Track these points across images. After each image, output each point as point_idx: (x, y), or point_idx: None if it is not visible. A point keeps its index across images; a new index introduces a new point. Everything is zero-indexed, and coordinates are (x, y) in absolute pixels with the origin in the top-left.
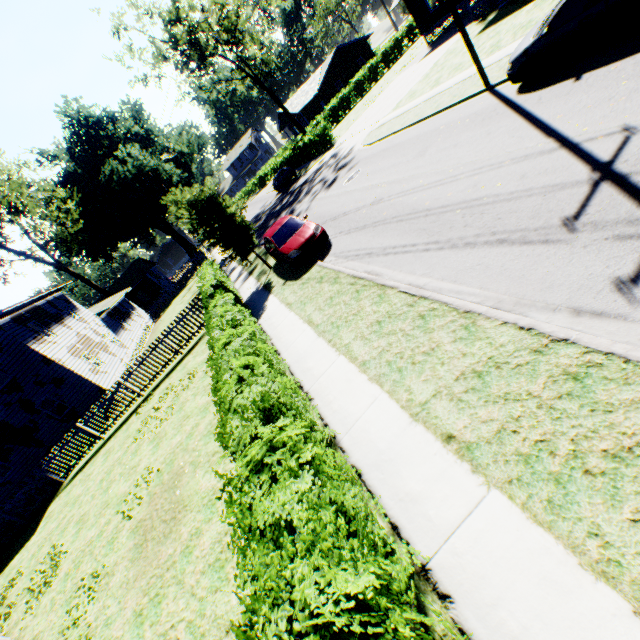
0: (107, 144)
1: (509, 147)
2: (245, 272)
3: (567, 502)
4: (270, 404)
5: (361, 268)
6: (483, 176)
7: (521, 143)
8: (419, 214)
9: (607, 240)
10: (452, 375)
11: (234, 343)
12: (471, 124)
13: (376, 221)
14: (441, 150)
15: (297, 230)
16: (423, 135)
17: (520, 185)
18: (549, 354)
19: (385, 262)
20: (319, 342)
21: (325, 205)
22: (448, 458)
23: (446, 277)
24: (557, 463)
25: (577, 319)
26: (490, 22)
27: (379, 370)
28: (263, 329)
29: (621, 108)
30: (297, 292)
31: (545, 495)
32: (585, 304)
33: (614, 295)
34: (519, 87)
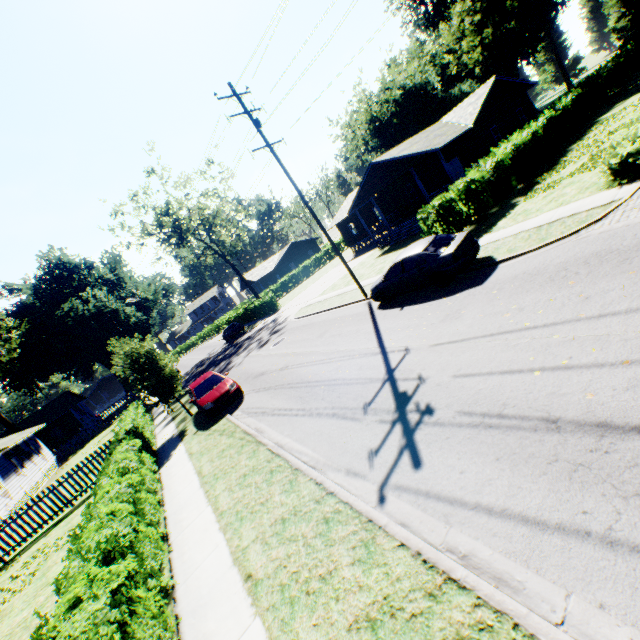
0: (76, 285)
1: (361, 345)
2: (170, 416)
3: (290, 618)
4: (113, 545)
5: (254, 424)
6: (343, 362)
7: (367, 344)
8: (303, 384)
9: (376, 422)
10: (270, 521)
11: (113, 490)
12: (352, 321)
13: (278, 384)
14: (332, 336)
15: (217, 384)
16: (327, 321)
17: (356, 374)
18: (322, 503)
19: (270, 421)
20: (199, 492)
21: (253, 362)
22: (242, 595)
23: (299, 439)
24: (296, 588)
25: (346, 477)
26: (384, 252)
27: (229, 519)
28: (161, 478)
29: (409, 335)
30: (202, 442)
31: (282, 615)
32: (353, 466)
33: (366, 461)
34: (380, 303)
